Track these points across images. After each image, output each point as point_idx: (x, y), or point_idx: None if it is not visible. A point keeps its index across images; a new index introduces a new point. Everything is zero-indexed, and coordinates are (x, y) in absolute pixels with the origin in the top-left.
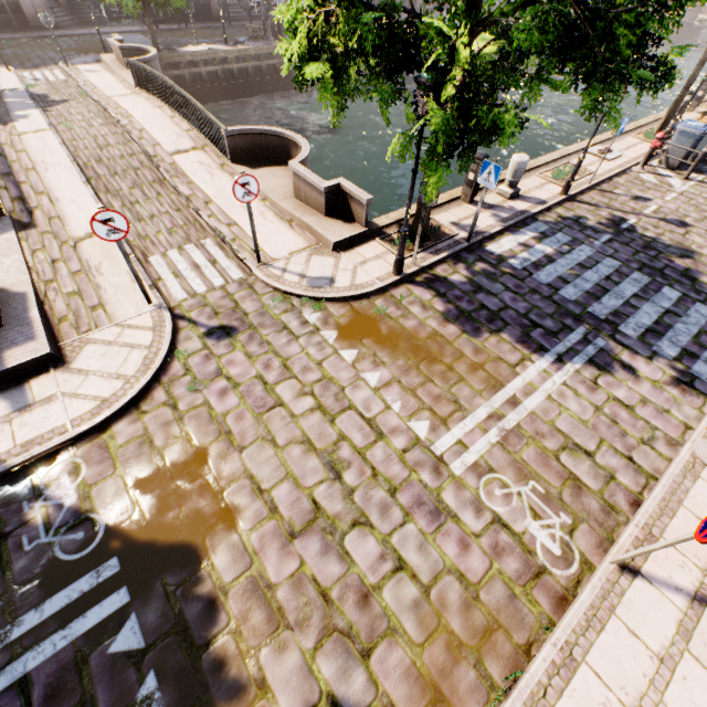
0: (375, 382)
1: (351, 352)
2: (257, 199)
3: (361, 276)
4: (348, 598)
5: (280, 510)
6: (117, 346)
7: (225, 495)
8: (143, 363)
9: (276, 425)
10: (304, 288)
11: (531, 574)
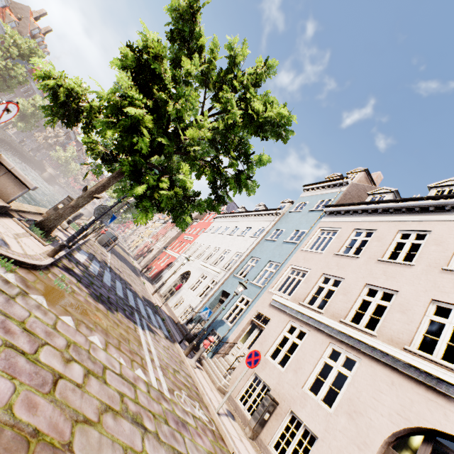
0: (101, 344)
1: (69, 318)
2: None
3: (27, 248)
4: None
5: None
6: None
7: None
8: None
9: (76, 401)
10: None
11: (214, 434)
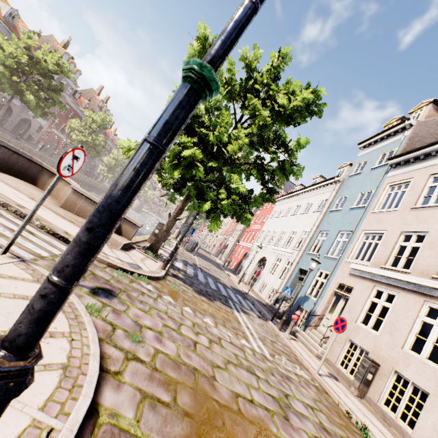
0: (212, 323)
1: (188, 308)
2: (26, 196)
3: (150, 267)
4: (326, 435)
5: (269, 408)
6: (5, 297)
7: (246, 415)
8: (68, 317)
9: (209, 356)
10: (130, 268)
11: (317, 388)
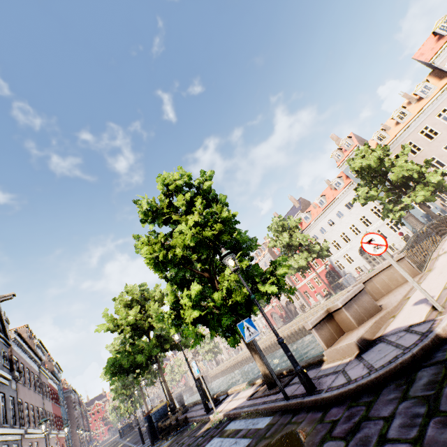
0: None
1: None
2: None
3: None
4: None
5: None
6: None
7: None
8: None
9: None
10: None
11: None
